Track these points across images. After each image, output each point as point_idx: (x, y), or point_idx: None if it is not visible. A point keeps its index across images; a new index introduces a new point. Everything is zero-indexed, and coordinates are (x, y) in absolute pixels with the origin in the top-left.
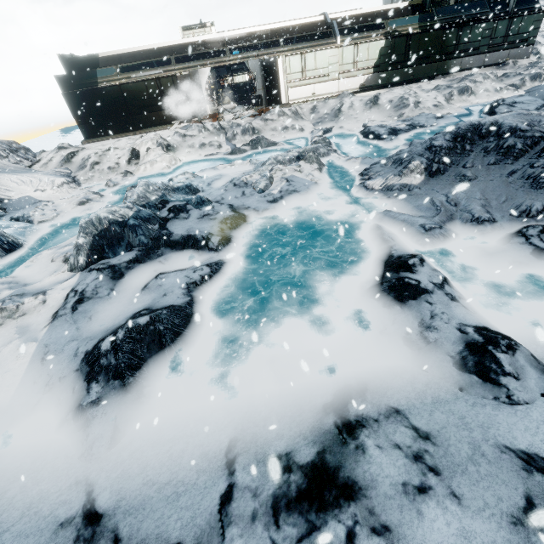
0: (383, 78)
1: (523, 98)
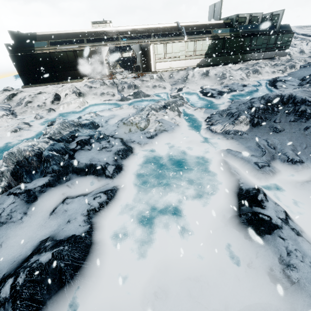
0: (210, 61)
1: (287, 78)
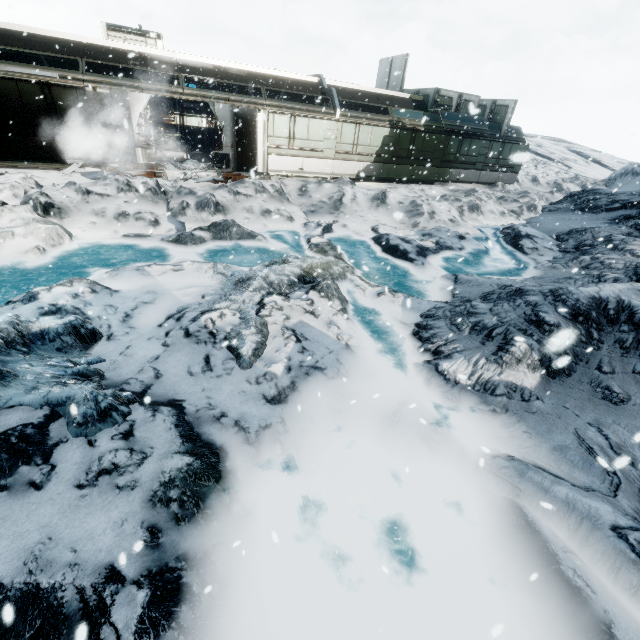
0: (384, 171)
1: (527, 228)
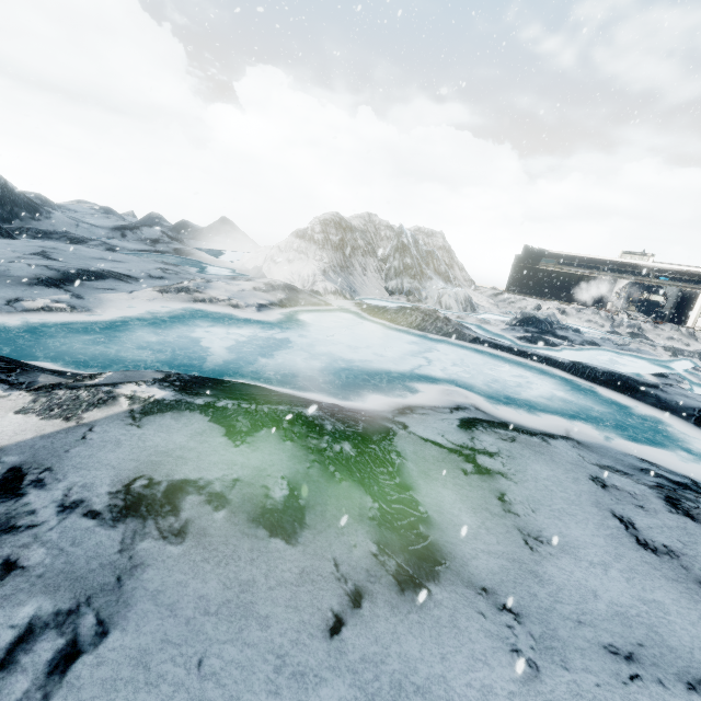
0: None
1: None
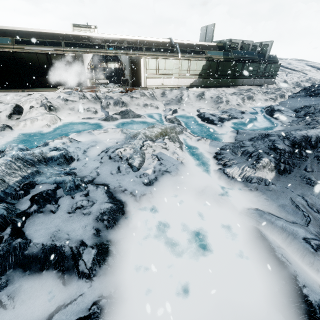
0: (203, 82)
1: (279, 107)
